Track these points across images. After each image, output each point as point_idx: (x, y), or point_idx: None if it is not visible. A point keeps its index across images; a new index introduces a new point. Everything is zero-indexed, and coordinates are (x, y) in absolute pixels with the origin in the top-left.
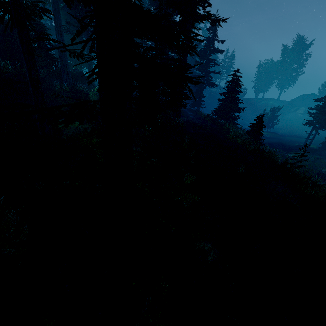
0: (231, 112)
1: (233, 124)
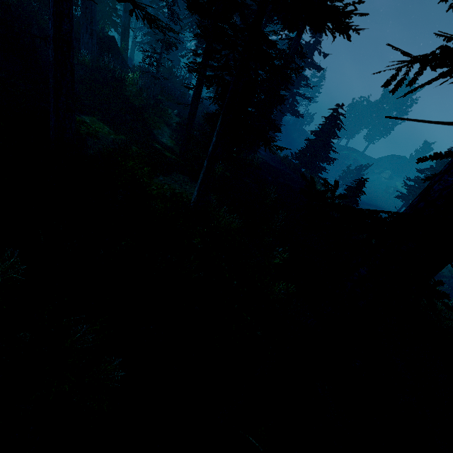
0: (318, 161)
1: (317, 178)
